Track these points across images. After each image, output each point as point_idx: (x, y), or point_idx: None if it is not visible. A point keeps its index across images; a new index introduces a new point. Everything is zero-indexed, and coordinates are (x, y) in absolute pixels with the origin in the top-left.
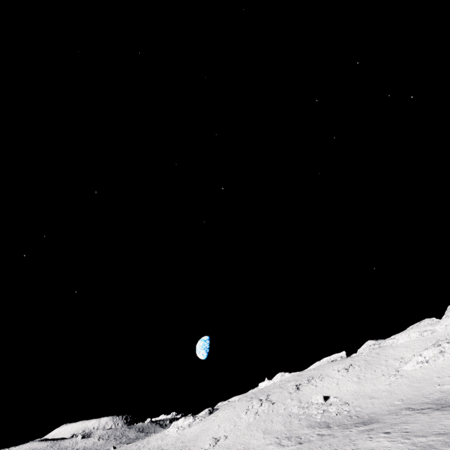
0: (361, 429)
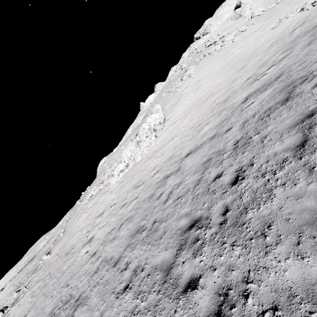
0: None
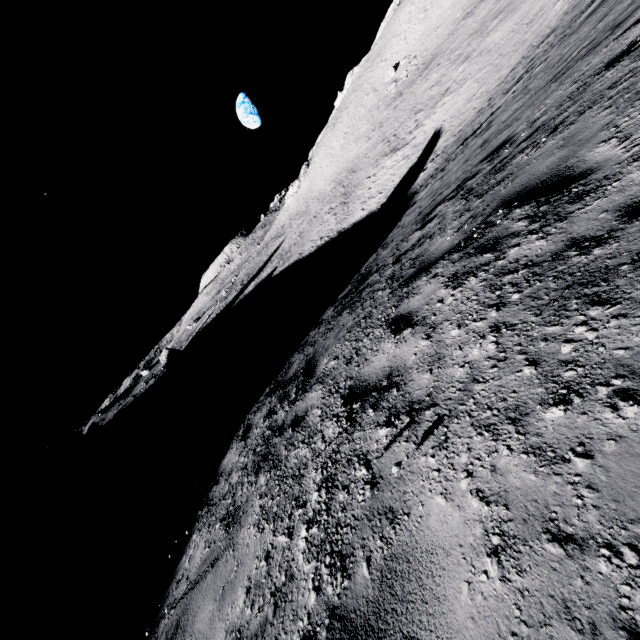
0: (423, 77)
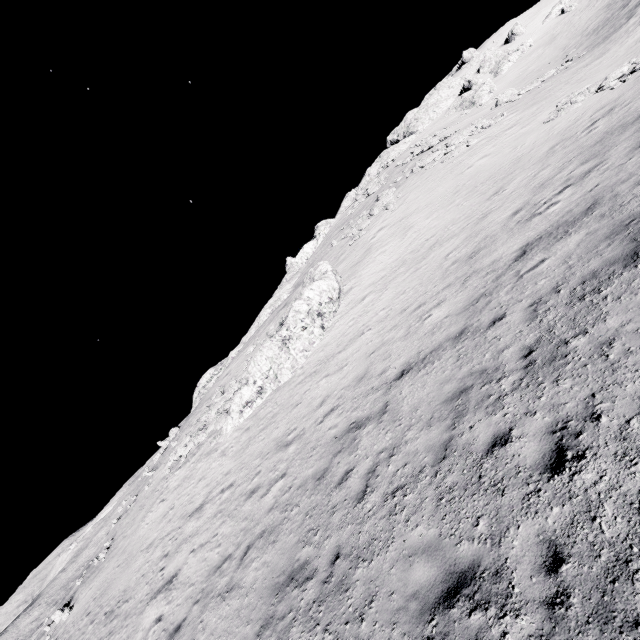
0: None
